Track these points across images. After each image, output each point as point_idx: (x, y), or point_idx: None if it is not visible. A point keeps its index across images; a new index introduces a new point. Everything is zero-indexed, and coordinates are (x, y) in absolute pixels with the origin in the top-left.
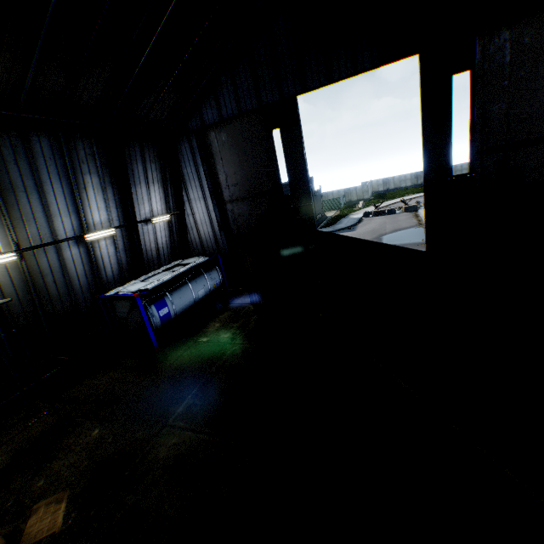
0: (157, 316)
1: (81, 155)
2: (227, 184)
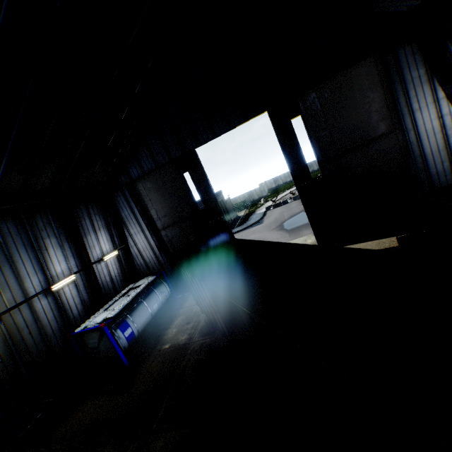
0: (123, 337)
1: (40, 226)
2: (158, 216)
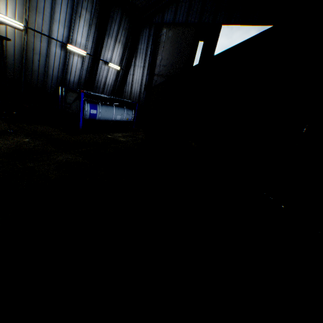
0: (89, 111)
1: None
2: (160, 63)
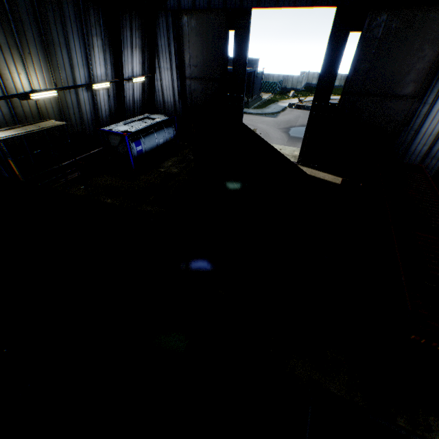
0: (135, 150)
1: (91, 21)
2: (189, 64)
